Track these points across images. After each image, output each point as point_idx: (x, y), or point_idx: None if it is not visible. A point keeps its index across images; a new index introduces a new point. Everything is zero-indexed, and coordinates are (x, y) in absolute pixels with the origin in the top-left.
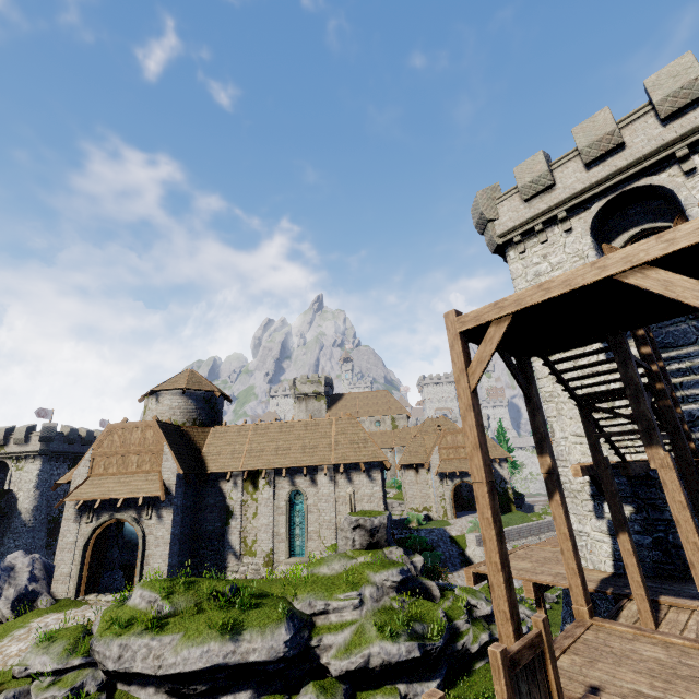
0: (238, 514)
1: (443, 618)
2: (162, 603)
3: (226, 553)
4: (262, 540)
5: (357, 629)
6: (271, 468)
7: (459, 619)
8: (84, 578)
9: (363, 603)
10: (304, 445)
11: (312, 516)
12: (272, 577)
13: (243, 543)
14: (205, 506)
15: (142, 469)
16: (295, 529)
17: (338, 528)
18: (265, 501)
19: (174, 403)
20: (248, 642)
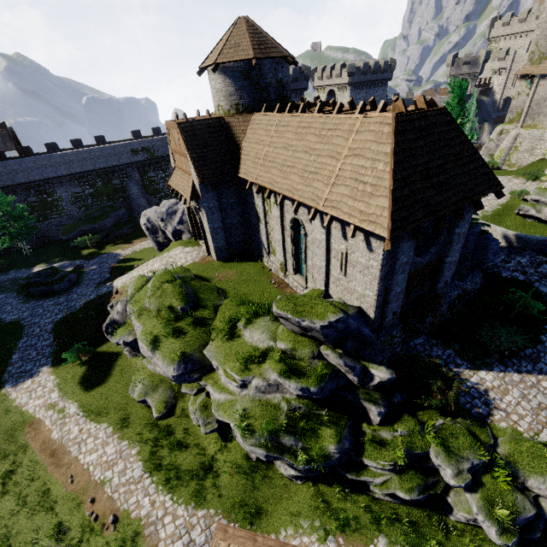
0: (262, 221)
1: (334, 453)
2: (146, 299)
3: (261, 246)
4: (277, 250)
5: (232, 400)
6: (271, 189)
7: (372, 461)
8: (196, 231)
9: (245, 387)
10: (307, 164)
11: (310, 252)
12: (240, 300)
13: (270, 244)
14: (248, 203)
15: (187, 170)
16: (301, 254)
17: (328, 277)
18: (276, 220)
19: (216, 85)
20: (157, 359)
